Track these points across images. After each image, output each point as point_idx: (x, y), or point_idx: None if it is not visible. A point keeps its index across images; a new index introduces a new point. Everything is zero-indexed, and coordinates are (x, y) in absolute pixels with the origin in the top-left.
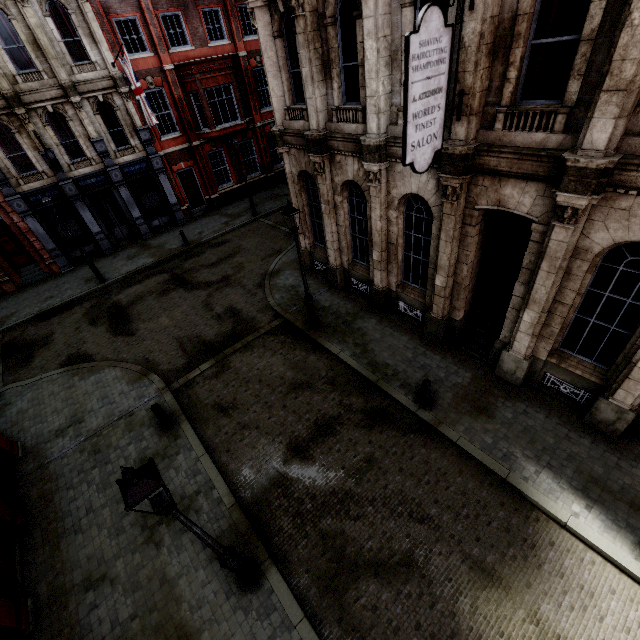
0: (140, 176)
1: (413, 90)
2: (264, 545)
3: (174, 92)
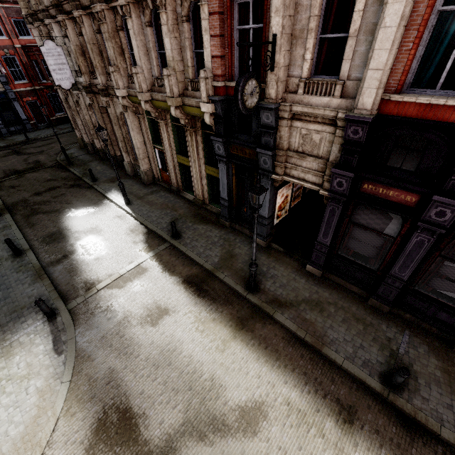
0: (1, 101)
1: (49, 62)
2: (9, 212)
3: (22, 59)
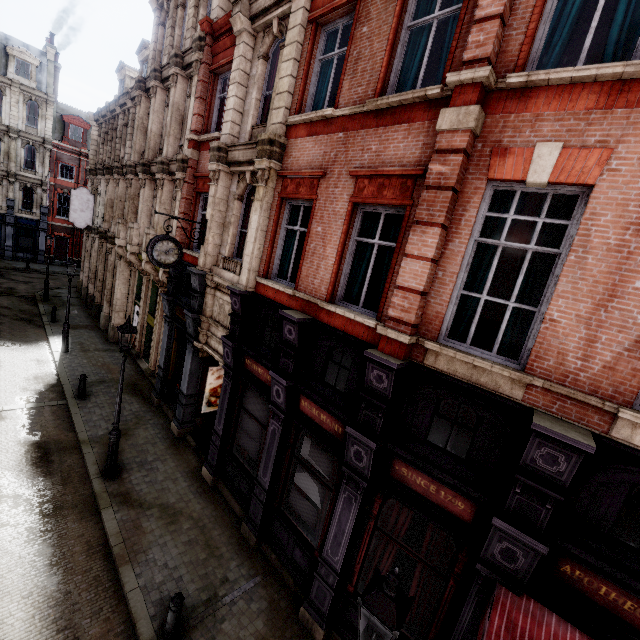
0: (28, 227)
1: (74, 203)
2: None
3: None
